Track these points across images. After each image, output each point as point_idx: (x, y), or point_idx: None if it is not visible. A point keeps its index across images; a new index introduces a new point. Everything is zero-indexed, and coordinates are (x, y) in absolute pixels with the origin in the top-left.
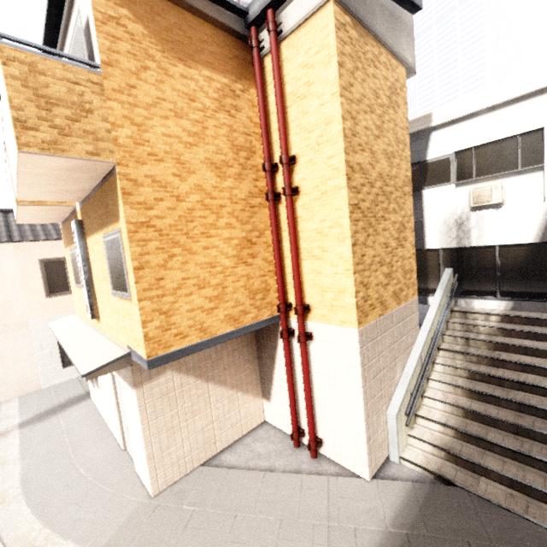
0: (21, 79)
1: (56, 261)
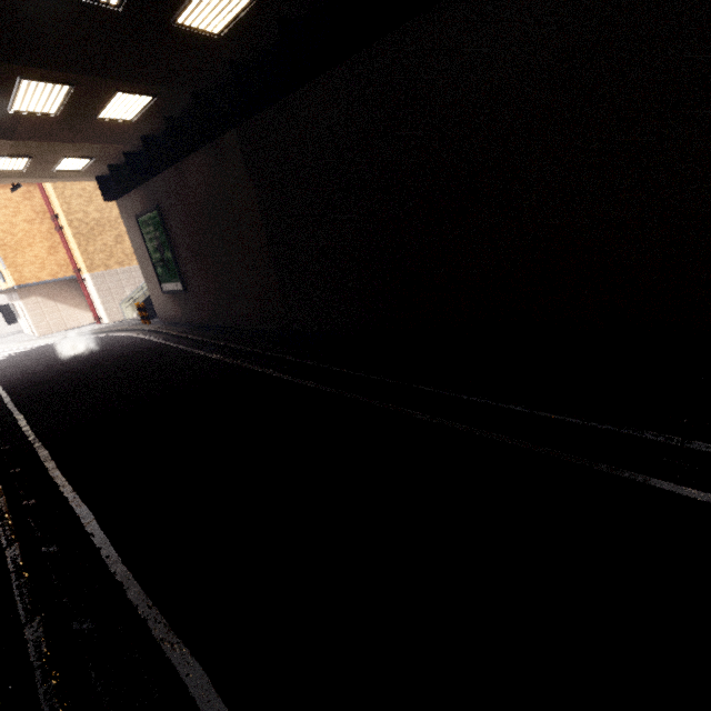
0: None
1: None
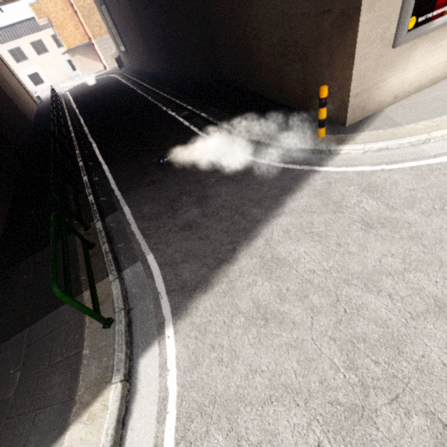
0: (33, 8)
1: (55, 36)
